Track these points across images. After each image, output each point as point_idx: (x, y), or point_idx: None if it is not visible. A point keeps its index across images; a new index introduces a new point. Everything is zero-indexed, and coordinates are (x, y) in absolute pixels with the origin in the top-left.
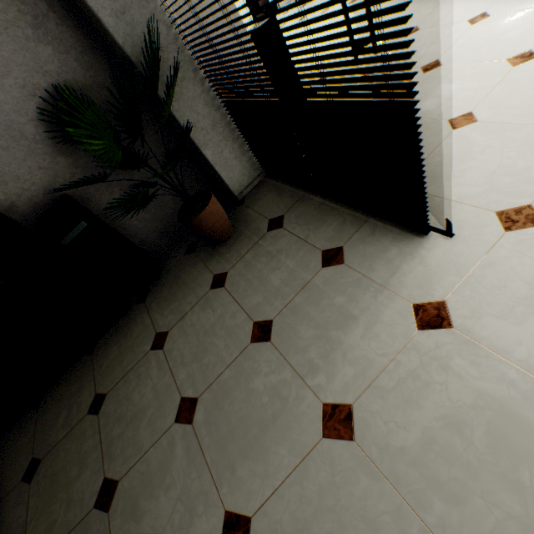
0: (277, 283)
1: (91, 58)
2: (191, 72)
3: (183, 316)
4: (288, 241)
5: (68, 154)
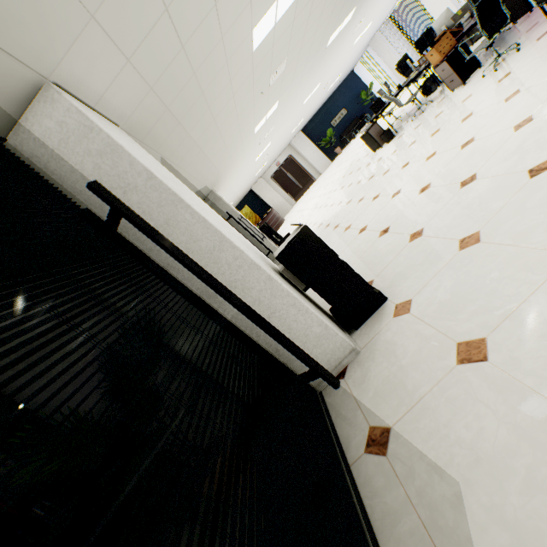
0: None
1: None
2: (202, 318)
3: None
4: None
5: None
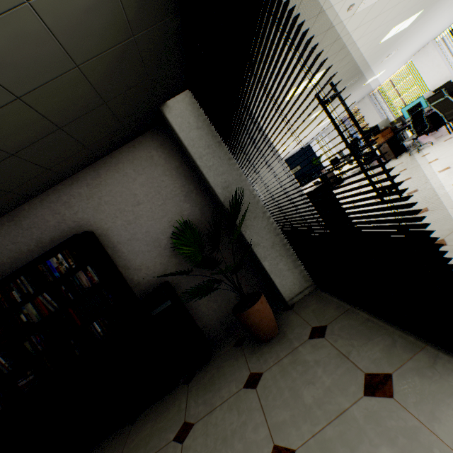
0: (308, 400)
1: (207, 208)
2: (261, 213)
3: (212, 410)
4: (327, 353)
5: (178, 257)
